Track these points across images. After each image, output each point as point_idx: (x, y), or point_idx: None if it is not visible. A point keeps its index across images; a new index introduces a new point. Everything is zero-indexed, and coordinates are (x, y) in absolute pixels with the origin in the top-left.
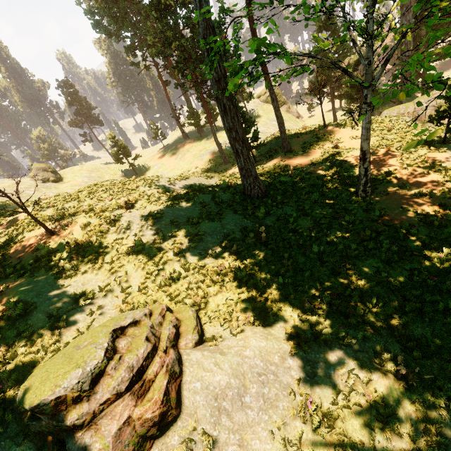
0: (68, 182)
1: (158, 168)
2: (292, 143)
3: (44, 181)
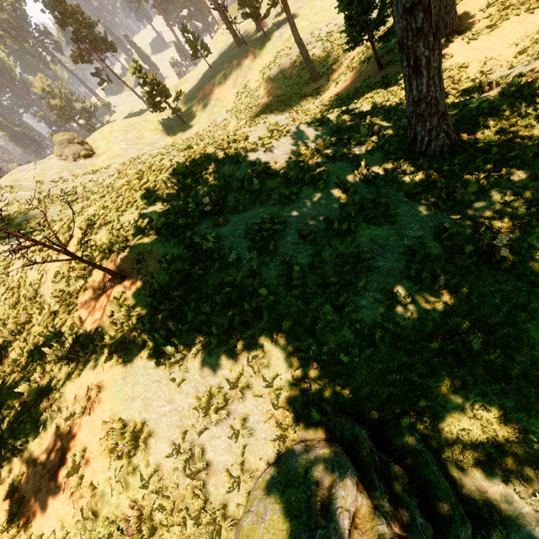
0: (103, 153)
1: (211, 108)
2: (460, 12)
3: (75, 158)
